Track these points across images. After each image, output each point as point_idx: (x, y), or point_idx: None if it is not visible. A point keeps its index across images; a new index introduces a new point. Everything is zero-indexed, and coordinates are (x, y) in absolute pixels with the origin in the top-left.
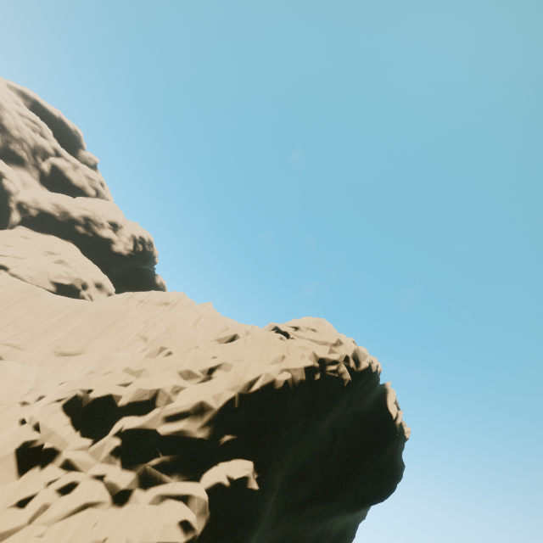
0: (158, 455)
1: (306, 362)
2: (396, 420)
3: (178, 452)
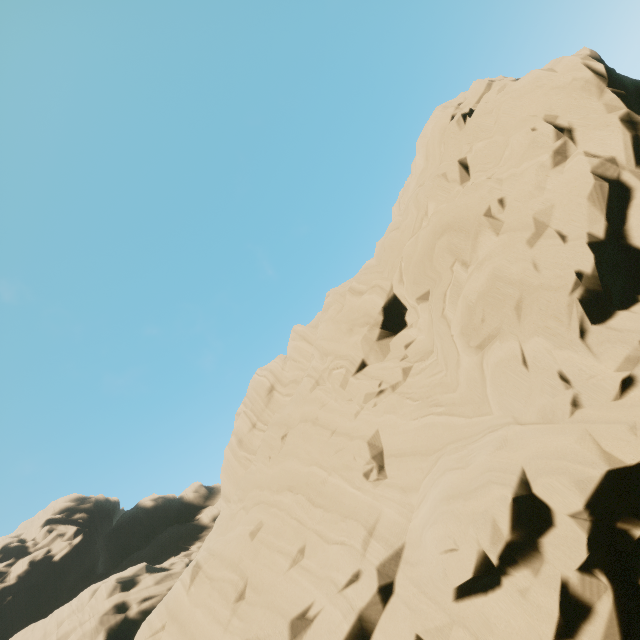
0: None
1: None
2: None
3: None
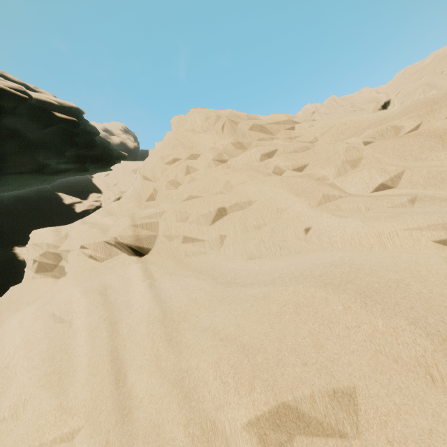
0: None
1: None
2: None
3: None
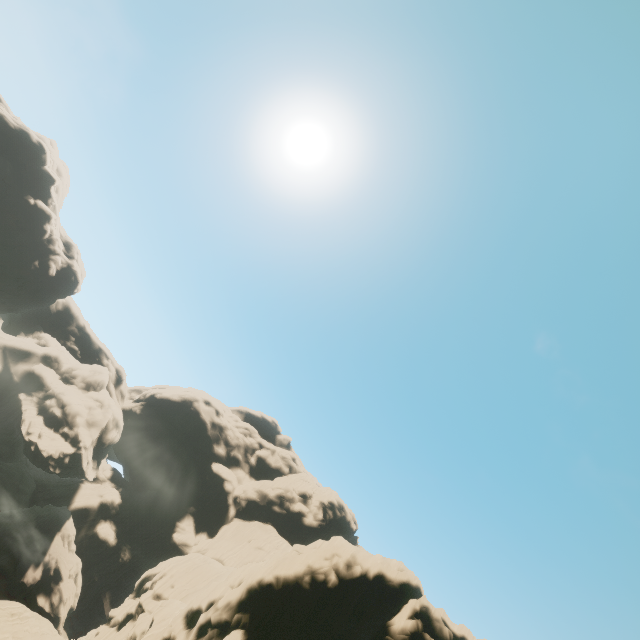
0: (208, 632)
1: (298, 566)
2: (395, 624)
3: (216, 628)
